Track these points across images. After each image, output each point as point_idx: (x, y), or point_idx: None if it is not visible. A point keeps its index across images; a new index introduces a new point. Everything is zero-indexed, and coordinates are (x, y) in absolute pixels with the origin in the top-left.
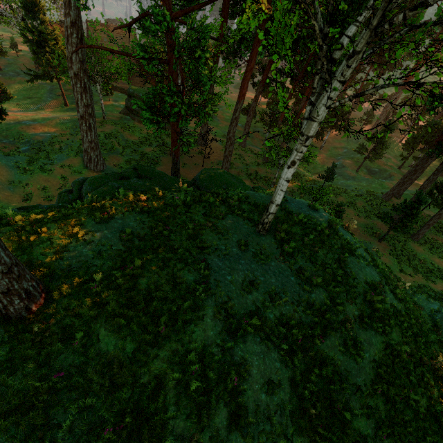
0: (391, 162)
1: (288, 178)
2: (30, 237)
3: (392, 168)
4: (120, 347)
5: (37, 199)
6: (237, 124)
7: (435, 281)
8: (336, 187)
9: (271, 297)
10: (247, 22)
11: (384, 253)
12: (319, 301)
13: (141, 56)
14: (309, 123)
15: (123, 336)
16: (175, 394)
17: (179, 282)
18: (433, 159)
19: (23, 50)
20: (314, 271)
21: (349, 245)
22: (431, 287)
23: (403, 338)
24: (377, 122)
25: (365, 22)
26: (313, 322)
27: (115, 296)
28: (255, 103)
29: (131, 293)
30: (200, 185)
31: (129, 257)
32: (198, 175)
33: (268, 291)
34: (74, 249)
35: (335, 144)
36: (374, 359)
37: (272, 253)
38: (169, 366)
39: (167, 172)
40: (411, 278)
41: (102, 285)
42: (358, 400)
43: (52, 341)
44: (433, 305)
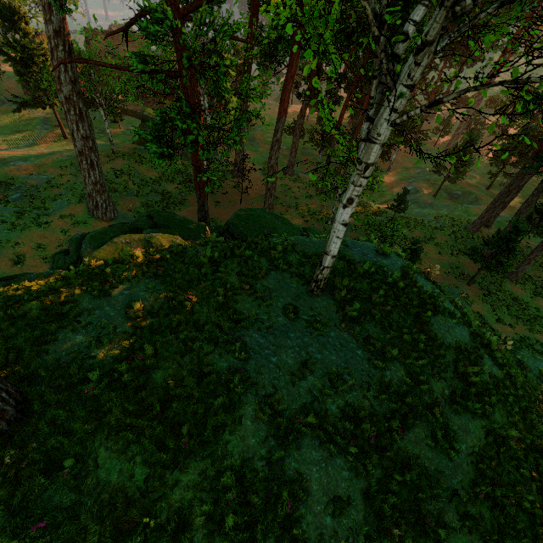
0: (477, 181)
1: (346, 221)
2: (4, 324)
3: (478, 189)
4: (127, 474)
5: (31, 262)
6: (279, 148)
7: (541, 331)
8: (409, 218)
9: (332, 381)
10: (274, 12)
11: (475, 299)
12: (396, 380)
13: (140, 69)
14: (368, 146)
15: (131, 457)
16: (206, 534)
17: (207, 371)
18: (531, 175)
19: (7, 71)
20: (387, 340)
21: (431, 299)
22: (537, 339)
23: (508, 417)
24: (457, 132)
25: (435, 6)
26: (389, 410)
27: (119, 400)
28: (301, 119)
29: (141, 394)
30: (235, 231)
31: (139, 342)
32: (231, 219)
33: (328, 372)
34: (64, 336)
35: (405, 163)
36: (473, 451)
37: (330, 320)
38: (196, 496)
39: (195, 215)
40: (511, 329)
41: (100, 386)
42: (455, 509)
43: (31, 474)
44: (542, 364)
